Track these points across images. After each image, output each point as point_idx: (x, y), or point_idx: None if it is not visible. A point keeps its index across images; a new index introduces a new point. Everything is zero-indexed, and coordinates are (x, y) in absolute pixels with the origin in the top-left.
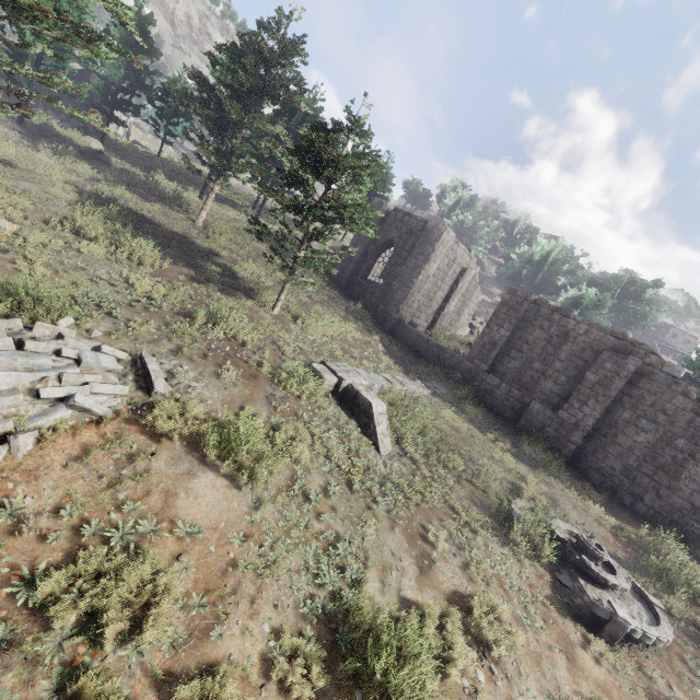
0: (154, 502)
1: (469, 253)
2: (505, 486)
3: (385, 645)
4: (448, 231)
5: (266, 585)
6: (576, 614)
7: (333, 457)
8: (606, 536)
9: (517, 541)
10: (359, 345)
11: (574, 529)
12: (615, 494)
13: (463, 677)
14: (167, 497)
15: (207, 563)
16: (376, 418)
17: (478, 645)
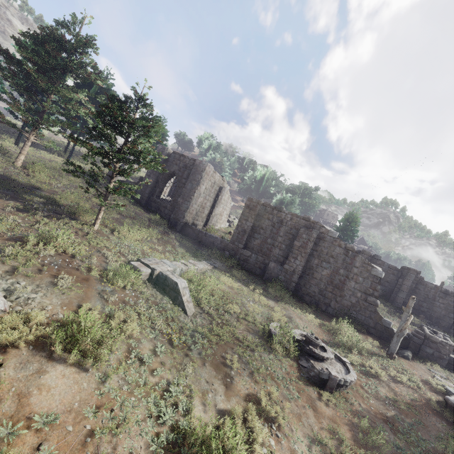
0: (7, 407)
1: (223, 178)
2: (264, 316)
3: (213, 448)
4: (209, 165)
5: (120, 440)
6: (313, 381)
7: (156, 326)
8: (318, 331)
9: (277, 349)
10: (161, 243)
11: (303, 332)
12: (317, 306)
13: (263, 448)
14: (20, 398)
15: (67, 442)
16: (182, 291)
17: (267, 423)
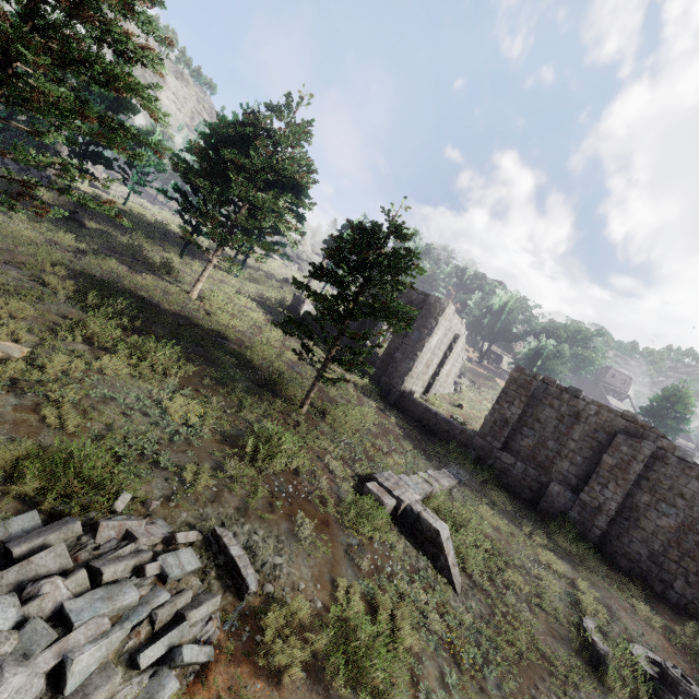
0: None
1: (461, 320)
2: (565, 600)
3: None
4: (450, 305)
5: None
6: None
7: (431, 625)
8: (664, 645)
9: (615, 689)
10: (381, 432)
11: (648, 652)
12: (645, 581)
13: None
14: None
15: None
16: (445, 547)
17: None
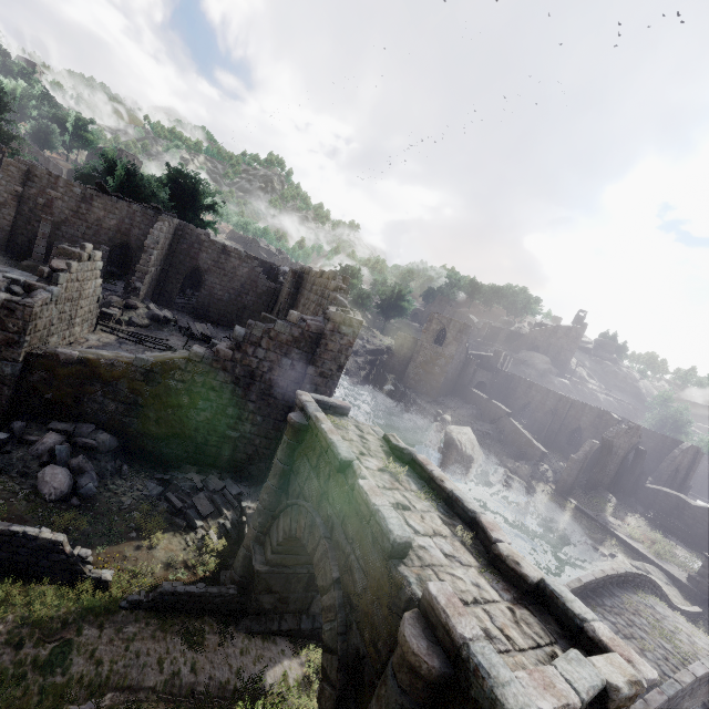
0: None
1: None
2: None
3: None
4: None
5: None
6: None
7: None
8: None
9: None
10: None
11: None
12: None
13: None
14: None
15: None
16: None
17: None
